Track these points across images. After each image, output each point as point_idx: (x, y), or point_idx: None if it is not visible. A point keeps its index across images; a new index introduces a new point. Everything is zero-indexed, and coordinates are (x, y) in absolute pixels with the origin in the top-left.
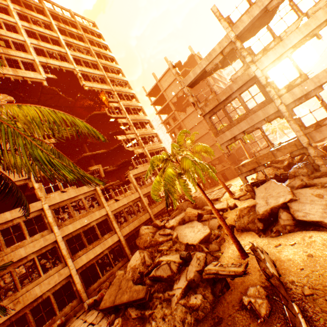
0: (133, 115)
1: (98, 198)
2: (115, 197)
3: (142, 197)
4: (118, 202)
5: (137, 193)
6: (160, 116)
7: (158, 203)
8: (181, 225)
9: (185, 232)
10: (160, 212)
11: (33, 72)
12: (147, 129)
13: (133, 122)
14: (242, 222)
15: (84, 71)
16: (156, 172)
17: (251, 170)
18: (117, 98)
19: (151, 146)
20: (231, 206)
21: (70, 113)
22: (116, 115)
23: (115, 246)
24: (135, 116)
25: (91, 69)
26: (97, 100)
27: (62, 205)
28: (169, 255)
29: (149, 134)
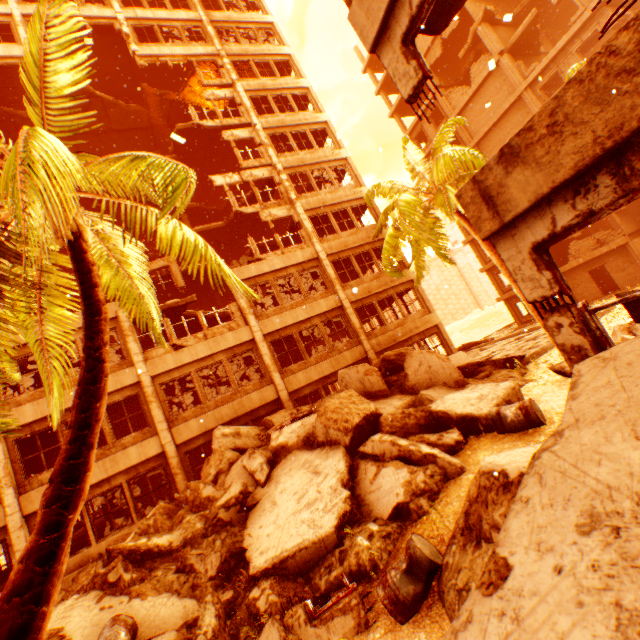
0: (274, 115)
1: (122, 341)
2: (173, 339)
3: (259, 341)
4: (180, 352)
5: (246, 329)
6: (401, 121)
7: (314, 358)
8: (310, 447)
9: (285, 488)
10: (316, 384)
11: (5, 45)
12: (318, 149)
13: (272, 135)
14: (460, 578)
15: (141, 20)
16: (324, 271)
17: (588, 182)
18: (230, 75)
19: (320, 198)
20: (506, 417)
21: (154, 147)
22: (219, 121)
23: (149, 467)
24: (280, 117)
25: (165, 11)
26: (200, 99)
27: (21, 355)
28: (124, 592)
29: (322, 164)
